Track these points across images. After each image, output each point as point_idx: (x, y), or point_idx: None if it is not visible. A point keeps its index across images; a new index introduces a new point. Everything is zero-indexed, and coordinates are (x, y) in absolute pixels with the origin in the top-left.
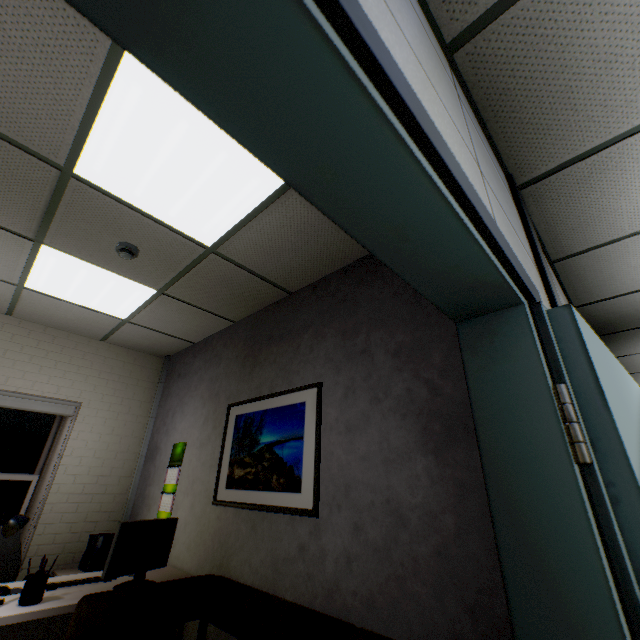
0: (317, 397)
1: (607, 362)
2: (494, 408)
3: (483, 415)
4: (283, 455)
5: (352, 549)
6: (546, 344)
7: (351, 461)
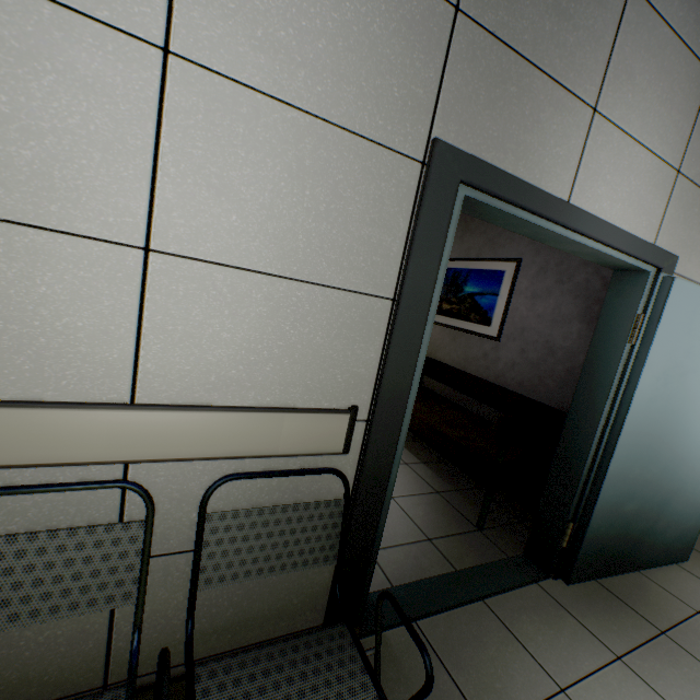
0: (515, 270)
1: (697, 303)
2: (608, 316)
3: (602, 318)
4: (481, 303)
5: (516, 360)
6: (649, 294)
7: (529, 316)
